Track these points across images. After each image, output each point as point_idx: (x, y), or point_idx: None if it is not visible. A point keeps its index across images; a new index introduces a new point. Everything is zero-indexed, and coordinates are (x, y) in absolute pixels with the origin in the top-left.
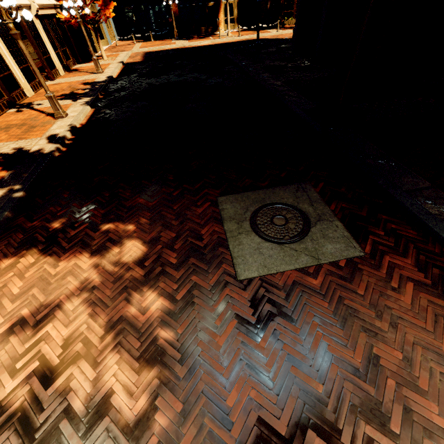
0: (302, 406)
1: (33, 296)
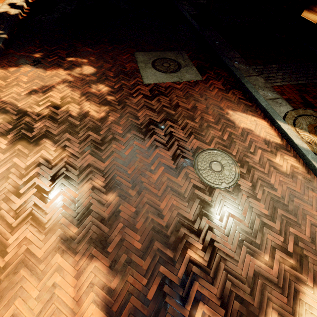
0: (166, 116)
1: (37, 83)
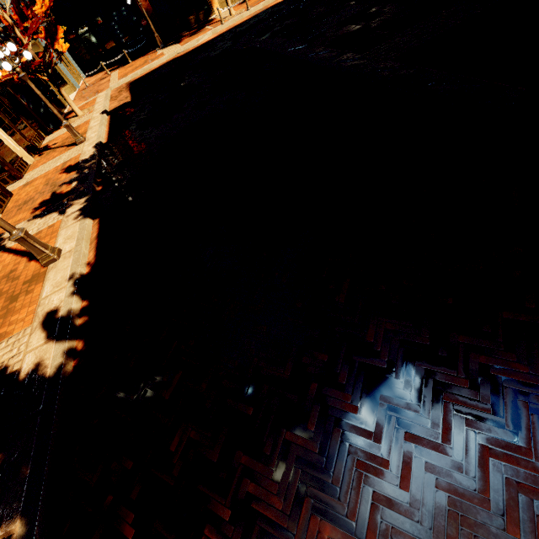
0: None
1: None
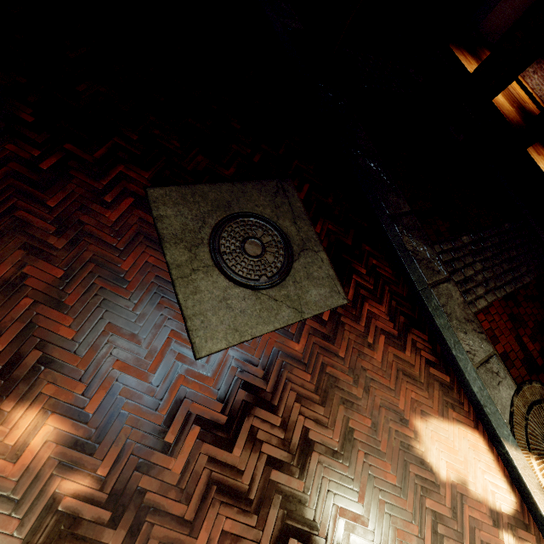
0: (283, 515)
1: None
